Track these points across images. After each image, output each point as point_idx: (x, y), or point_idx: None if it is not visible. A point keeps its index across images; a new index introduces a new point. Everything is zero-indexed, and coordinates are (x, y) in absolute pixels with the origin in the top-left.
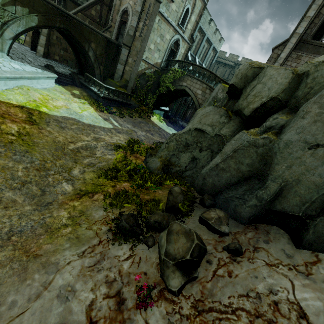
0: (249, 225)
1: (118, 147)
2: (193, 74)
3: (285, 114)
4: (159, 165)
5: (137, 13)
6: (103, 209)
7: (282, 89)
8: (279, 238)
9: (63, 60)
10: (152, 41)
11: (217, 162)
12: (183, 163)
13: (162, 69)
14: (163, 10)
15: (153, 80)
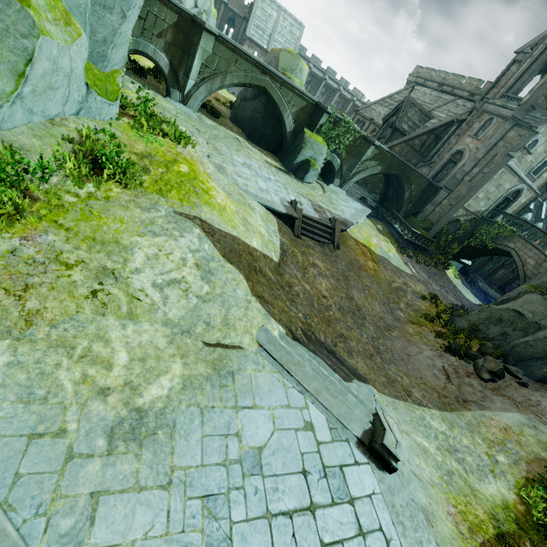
0: (539, 382)
1: (424, 297)
2: None
3: None
4: (466, 326)
5: (475, 160)
6: (433, 336)
7: None
8: None
9: (363, 183)
10: (484, 190)
11: (528, 340)
12: (491, 333)
13: (483, 218)
14: (512, 162)
15: (466, 229)
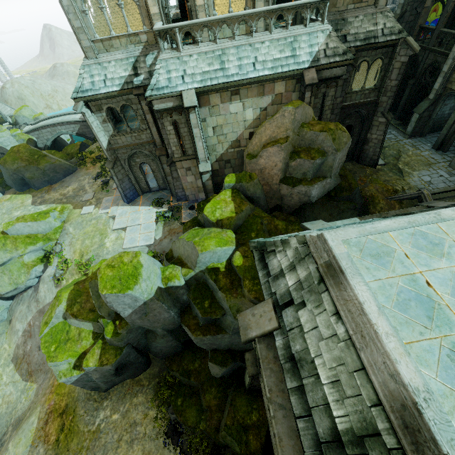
0: None
1: None
2: None
3: None
4: None
5: None
6: None
7: None
8: None
9: None
10: None
11: None
12: None
13: None
14: None
15: None
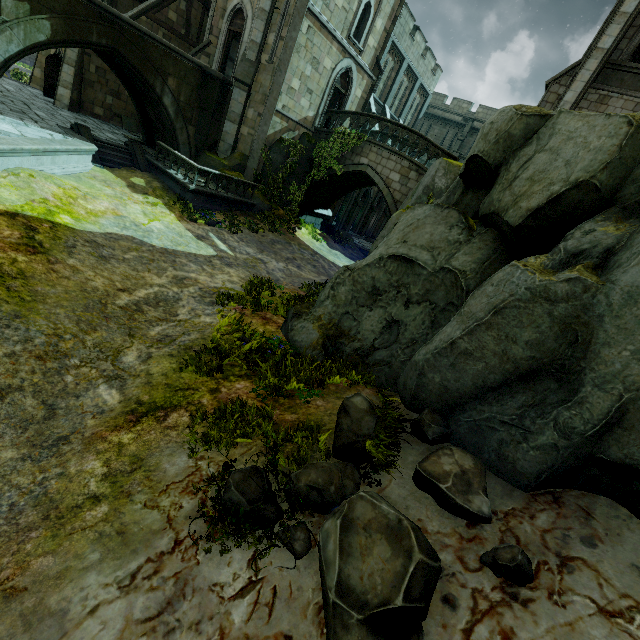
0: (538, 491)
1: (227, 297)
2: (380, 140)
3: (612, 220)
4: (315, 337)
5: (263, 15)
6: (187, 453)
7: (602, 163)
8: (619, 532)
9: (111, 116)
10: (296, 72)
11: (452, 336)
12: (368, 333)
13: (317, 131)
14: (317, 6)
15: (298, 153)
